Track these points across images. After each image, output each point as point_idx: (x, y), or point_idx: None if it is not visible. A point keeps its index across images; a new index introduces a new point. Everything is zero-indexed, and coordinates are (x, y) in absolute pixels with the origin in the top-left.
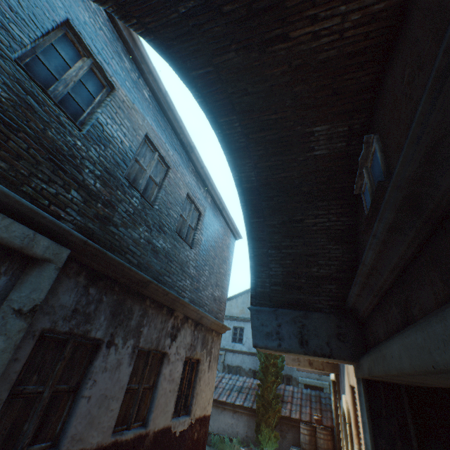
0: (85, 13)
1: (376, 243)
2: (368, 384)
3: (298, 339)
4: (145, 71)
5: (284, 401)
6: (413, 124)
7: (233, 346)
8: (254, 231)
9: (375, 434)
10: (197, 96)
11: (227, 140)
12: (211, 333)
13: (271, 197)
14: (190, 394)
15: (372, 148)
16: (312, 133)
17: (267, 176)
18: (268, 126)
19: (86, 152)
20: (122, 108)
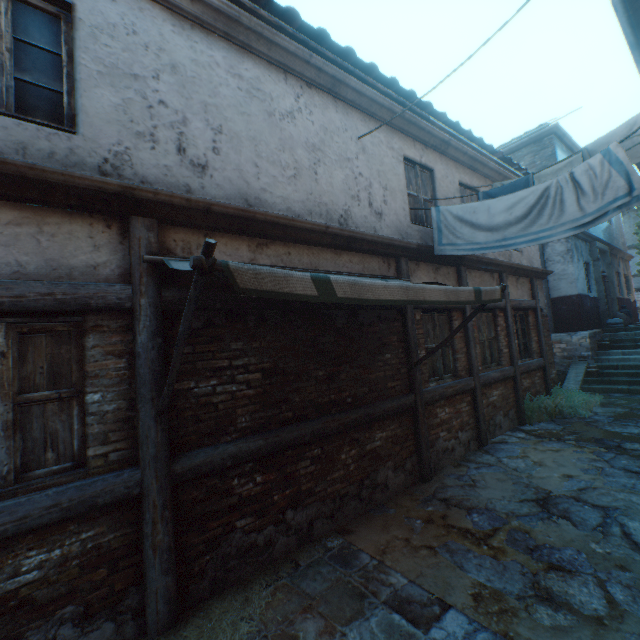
0: None
1: None
2: None
3: None
4: None
5: None
6: None
7: None
8: None
9: None
10: None
11: None
12: (625, 262)
13: None
14: (626, 290)
15: None
16: None
17: None
18: None
19: None
20: None
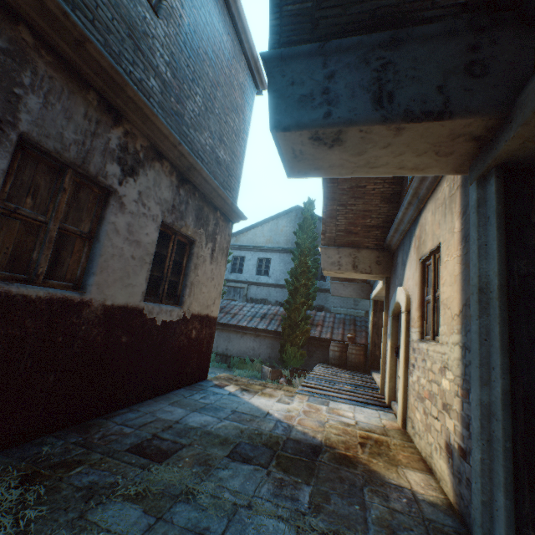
0: None
1: None
2: (506, 177)
3: (371, 95)
4: None
5: (314, 325)
6: None
7: (257, 280)
8: None
9: (509, 254)
10: None
11: None
12: (213, 212)
13: None
14: (182, 284)
15: None
16: None
17: None
18: None
19: None
20: None
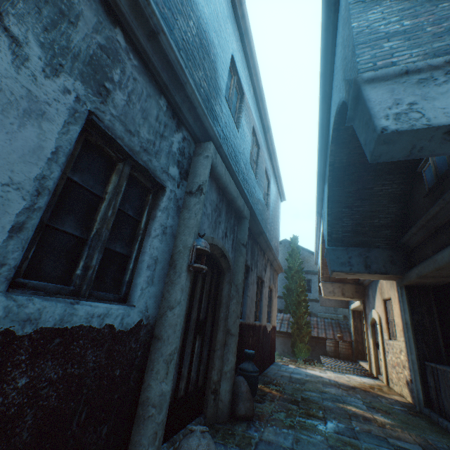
0: (235, 43)
1: (443, 203)
2: (407, 288)
3: (363, 265)
4: (253, 74)
5: (311, 327)
6: None
7: None
8: (334, 196)
9: (412, 313)
10: (337, 117)
11: (337, 138)
12: (275, 272)
13: (353, 173)
14: (268, 311)
15: None
16: None
17: (355, 159)
18: None
19: (240, 148)
20: (246, 109)
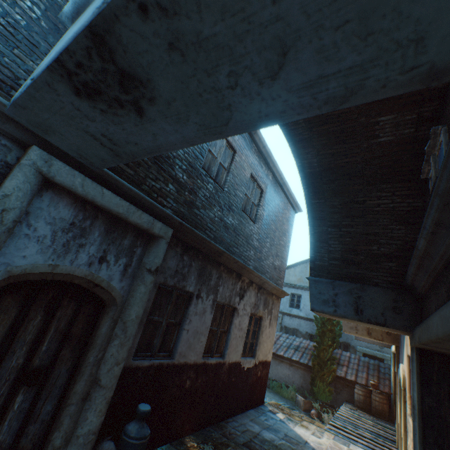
0: None
1: (426, 234)
2: (421, 353)
3: (353, 308)
4: None
5: (340, 364)
6: (445, 156)
7: (290, 311)
8: (315, 211)
9: (423, 393)
10: None
11: (291, 134)
12: (271, 297)
13: (333, 181)
14: (254, 342)
15: (439, 138)
16: (377, 122)
17: (329, 162)
18: (332, 120)
19: (176, 152)
20: None
